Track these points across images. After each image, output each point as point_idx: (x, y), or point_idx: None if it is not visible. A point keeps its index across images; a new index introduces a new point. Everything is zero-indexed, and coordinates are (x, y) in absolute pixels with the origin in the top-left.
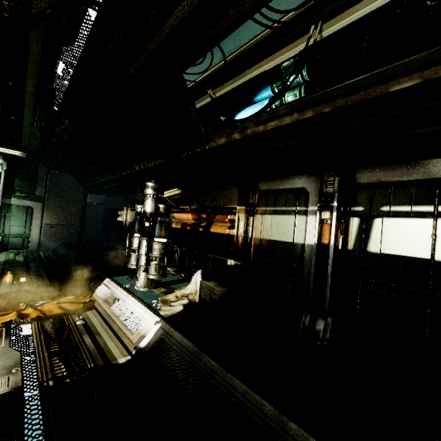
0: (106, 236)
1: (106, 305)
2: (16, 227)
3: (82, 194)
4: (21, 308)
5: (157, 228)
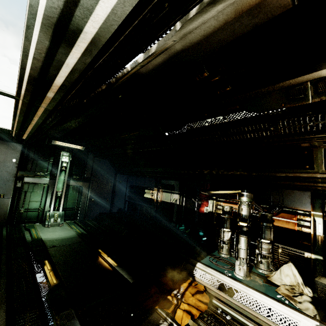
0: (128, 206)
1: (226, 295)
2: (71, 202)
3: (113, 175)
4: (174, 303)
5: (268, 232)
